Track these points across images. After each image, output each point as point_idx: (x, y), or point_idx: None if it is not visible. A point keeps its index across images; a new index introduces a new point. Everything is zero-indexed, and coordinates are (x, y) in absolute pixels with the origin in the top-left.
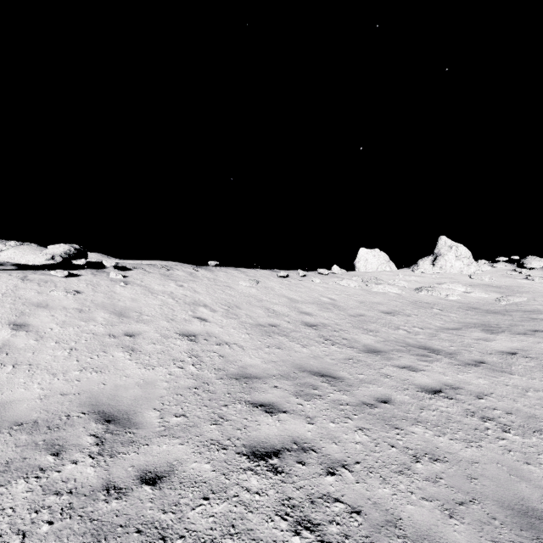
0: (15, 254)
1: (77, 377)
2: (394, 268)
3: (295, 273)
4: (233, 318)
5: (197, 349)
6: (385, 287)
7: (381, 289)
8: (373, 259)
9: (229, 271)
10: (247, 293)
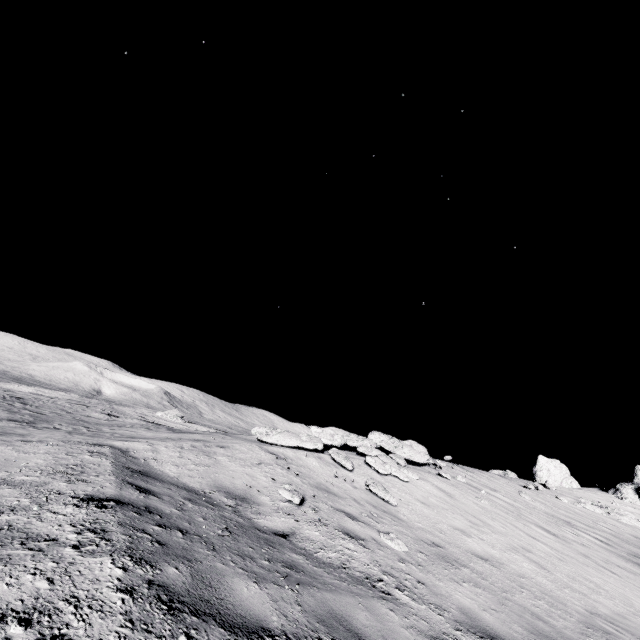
0: (410, 452)
1: (633, 593)
2: (578, 485)
3: (523, 483)
4: (597, 545)
5: (636, 577)
6: (630, 519)
7: (629, 522)
8: (555, 470)
9: (482, 474)
10: (546, 511)
